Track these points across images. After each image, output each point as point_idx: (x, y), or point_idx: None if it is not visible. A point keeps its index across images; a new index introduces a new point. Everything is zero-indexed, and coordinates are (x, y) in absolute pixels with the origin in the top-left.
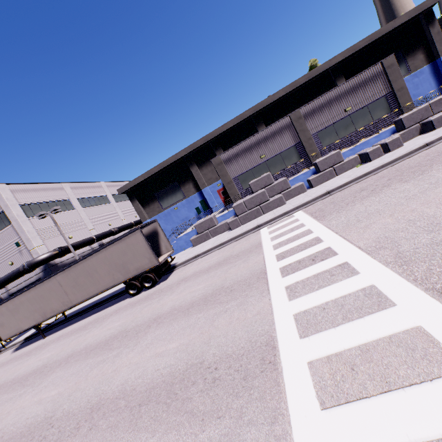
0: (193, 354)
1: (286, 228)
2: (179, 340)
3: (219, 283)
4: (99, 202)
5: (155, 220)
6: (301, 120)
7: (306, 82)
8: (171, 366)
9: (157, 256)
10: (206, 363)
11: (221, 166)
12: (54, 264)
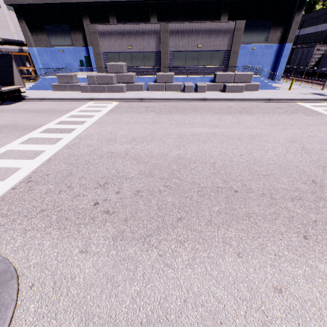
0: None
1: (94, 109)
2: None
3: (19, 122)
4: None
5: (9, 53)
6: (167, 34)
7: None
8: None
9: (10, 84)
10: None
11: (95, 36)
12: None
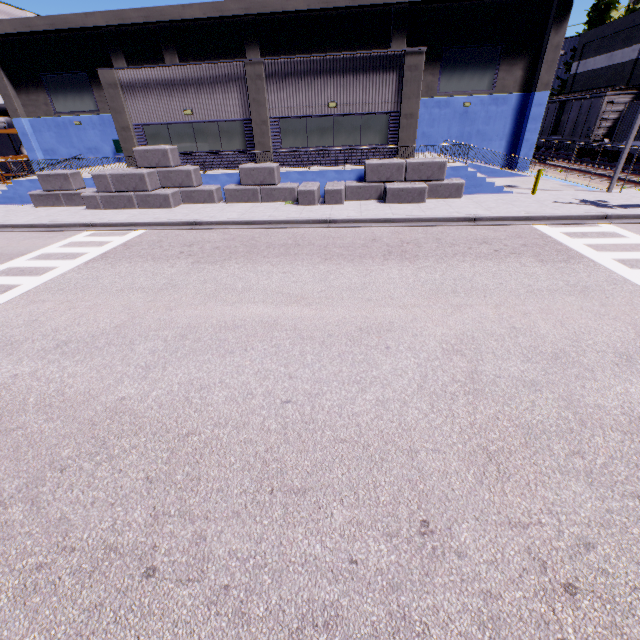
0: None
1: (73, 250)
2: None
3: None
4: None
5: None
6: (260, 82)
7: (351, 8)
8: None
9: None
10: None
11: (115, 92)
12: None
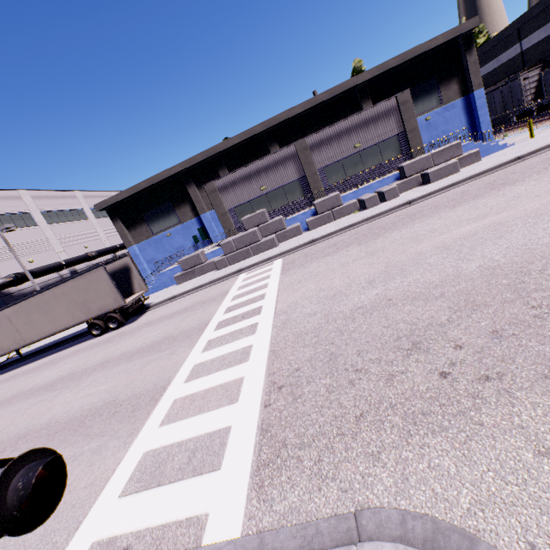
0: (113, 394)
1: (256, 278)
2: (110, 383)
3: (171, 331)
4: (73, 217)
5: (126, 255)
6: (307, 151)
7: (329, 99)
8: (93, 403)
9: (129, 294)
10: (118, 401)
11: (215, 194)
12: (8, 294)
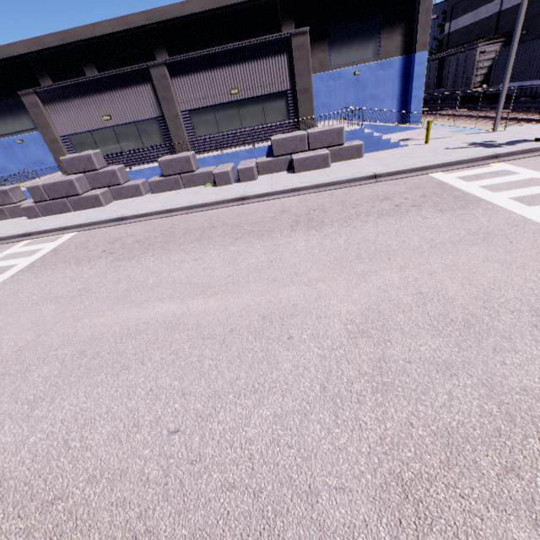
0: None
1: (5, 263)
2: None
3: None
4: None
5: None
6: (166, 81)
7: (241, 4)
8: None
9: None
10: None
11: (38, 110)
12: None
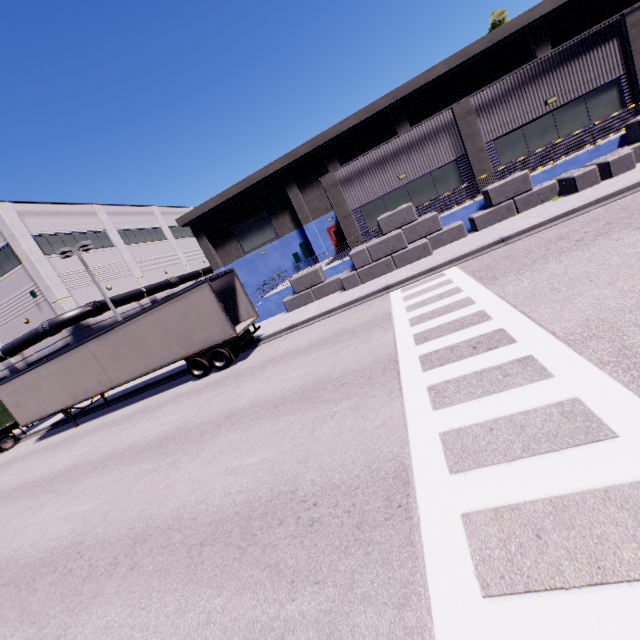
0: (281, 477)
1: (431, 294)
2: (262, 453)
3: (325, 371)
4: (150, 237)
5: (231, 270)
6: (471, 117)
7: (486, 50)
8: (249, 491)
9: (233, 323)
10: (301, 494)
11: (335, 190)
12: (87, 326)
